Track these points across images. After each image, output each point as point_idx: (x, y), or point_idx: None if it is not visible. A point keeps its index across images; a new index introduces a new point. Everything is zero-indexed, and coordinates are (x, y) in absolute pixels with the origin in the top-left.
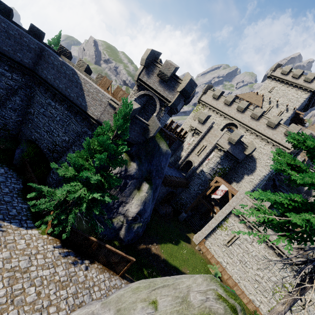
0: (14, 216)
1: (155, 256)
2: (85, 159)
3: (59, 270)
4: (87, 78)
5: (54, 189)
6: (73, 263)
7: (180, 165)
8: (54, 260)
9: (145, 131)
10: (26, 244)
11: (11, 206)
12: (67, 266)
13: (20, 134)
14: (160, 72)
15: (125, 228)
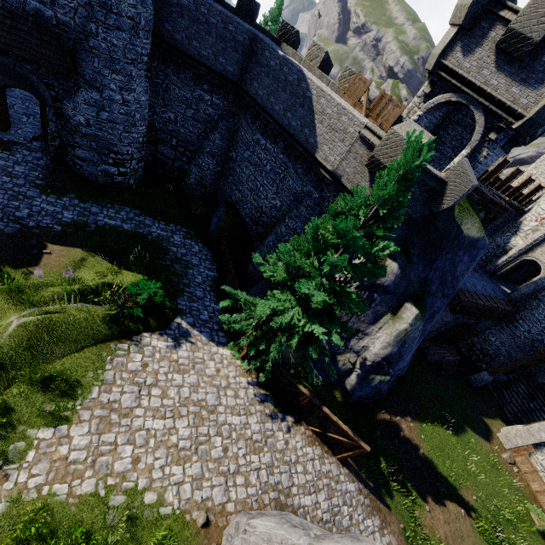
0: (204, 322)
1: (405, 441)
2: (304, 253)
3: (252, 421)
4: (323, 81)
5: (254, 298)
6: (271, 415)
7: (500, 268)
8: (247, 404)
9: (433, 196)
10: (215, 370)
11: (202, 306)
12: (263, 418)
13: (219, 192)
14: (507, 34)
15: (357, 376)
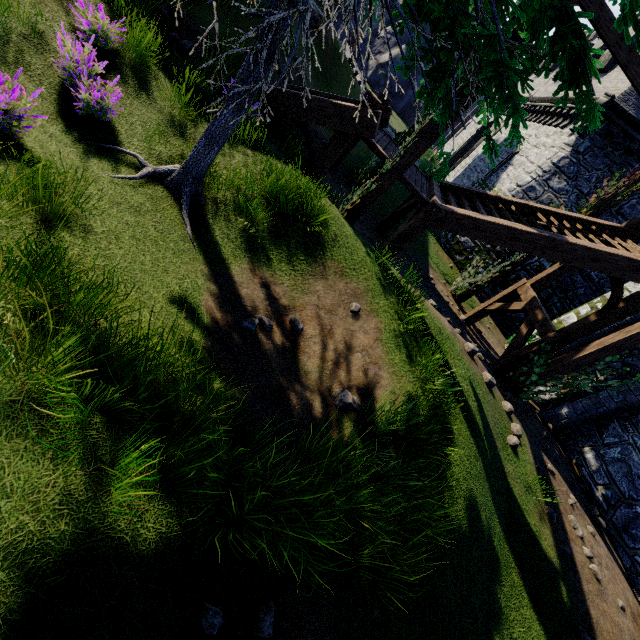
0: None
1: None
2: None
3: None
4: None
5: None
6: None
7: None
8: None
9: None
10: None
11: None
12: None
13: None
14: None
15: (373, 69)
